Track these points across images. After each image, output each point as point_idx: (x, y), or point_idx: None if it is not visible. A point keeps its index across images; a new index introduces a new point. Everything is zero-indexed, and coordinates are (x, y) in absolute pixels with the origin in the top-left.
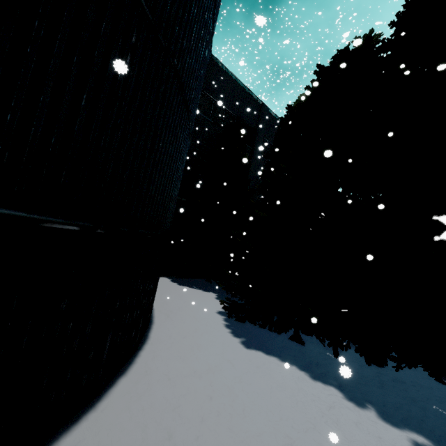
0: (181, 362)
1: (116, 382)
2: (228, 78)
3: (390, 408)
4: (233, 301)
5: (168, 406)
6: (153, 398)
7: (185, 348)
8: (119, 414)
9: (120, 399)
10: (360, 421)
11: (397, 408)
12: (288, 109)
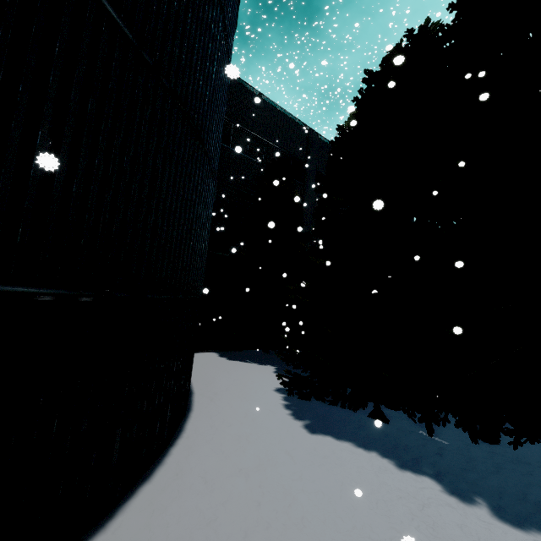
0: (223, 459)
1: (137, 491)
2: (264, 104)
3: (509, 501)
4: (295, 374)
5: (202, 520)
6: (183, 509)
7: (230, 440)
8: (135, 535)
9: (138, 514)
10: (466, 522)
11: (519, 500)
12: (338, 130)
